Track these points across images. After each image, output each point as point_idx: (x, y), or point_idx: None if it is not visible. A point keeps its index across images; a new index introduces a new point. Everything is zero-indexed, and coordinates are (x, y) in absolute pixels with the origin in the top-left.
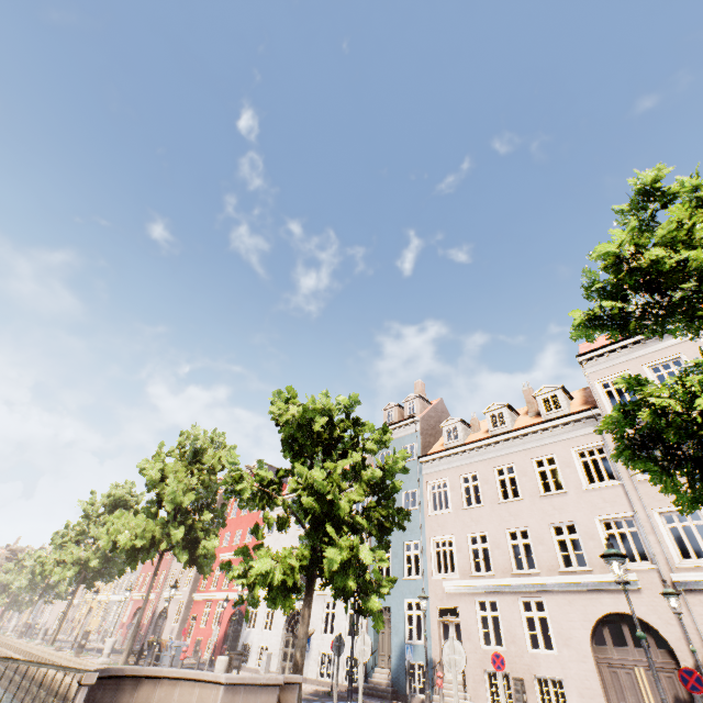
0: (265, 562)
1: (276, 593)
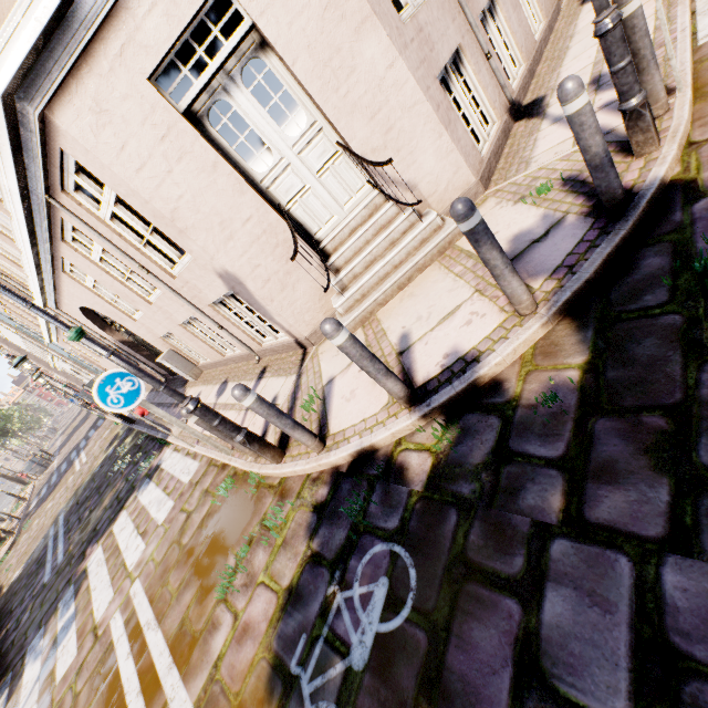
0: None
1: None
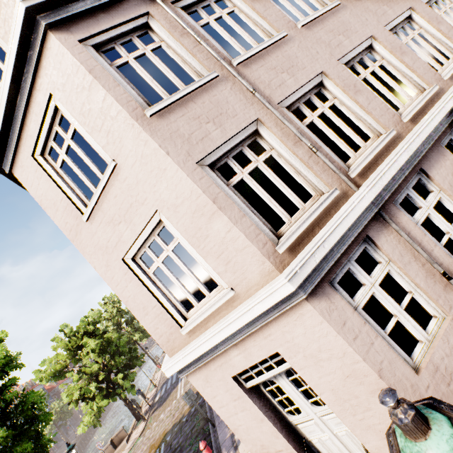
0: (80, 429)
1: (94, 425)
